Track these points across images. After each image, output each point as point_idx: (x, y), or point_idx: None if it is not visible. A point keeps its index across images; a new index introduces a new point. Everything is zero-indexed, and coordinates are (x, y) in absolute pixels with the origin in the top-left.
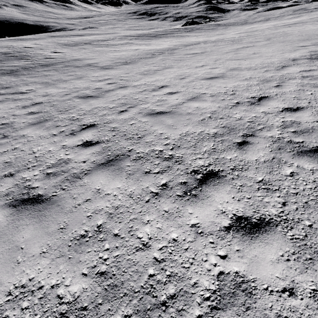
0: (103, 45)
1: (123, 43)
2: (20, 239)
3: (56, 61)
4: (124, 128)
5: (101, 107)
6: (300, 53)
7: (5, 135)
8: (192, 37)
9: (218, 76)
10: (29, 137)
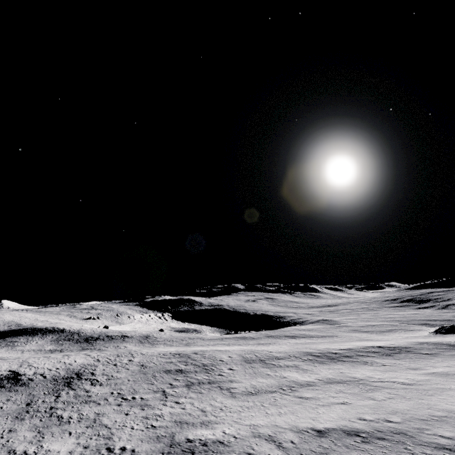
0: (270, 365)
1: (288, 366)
2: (127, 452)
3: (219, 380)
4: (177, 436)
5: (187, 423)
6: (332, 425)
7: (152, 424)
8: (370, 367)
9: (253, 424)
10: (155, 428)
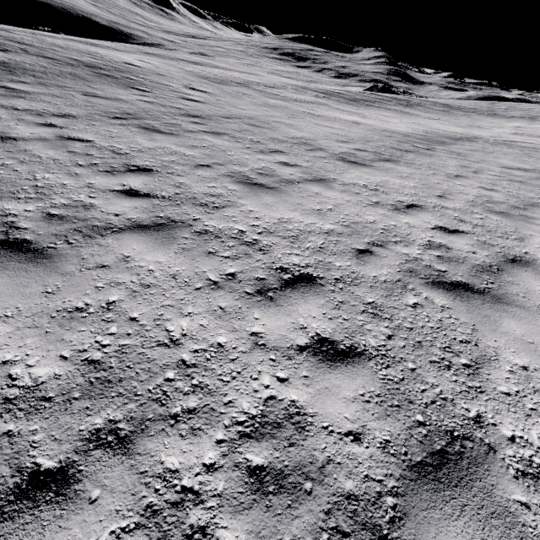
0: (275, 95)
1: (311, 102)
2: None
3: (213, 112)
4: None
5: None
6: None
7: None
8: (427, 119)
9: None
10: None
